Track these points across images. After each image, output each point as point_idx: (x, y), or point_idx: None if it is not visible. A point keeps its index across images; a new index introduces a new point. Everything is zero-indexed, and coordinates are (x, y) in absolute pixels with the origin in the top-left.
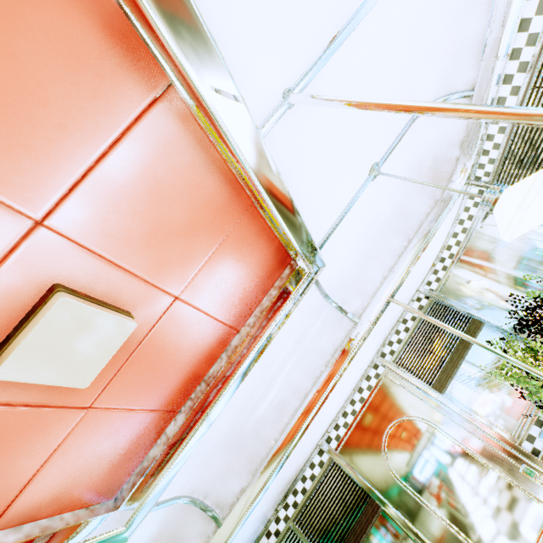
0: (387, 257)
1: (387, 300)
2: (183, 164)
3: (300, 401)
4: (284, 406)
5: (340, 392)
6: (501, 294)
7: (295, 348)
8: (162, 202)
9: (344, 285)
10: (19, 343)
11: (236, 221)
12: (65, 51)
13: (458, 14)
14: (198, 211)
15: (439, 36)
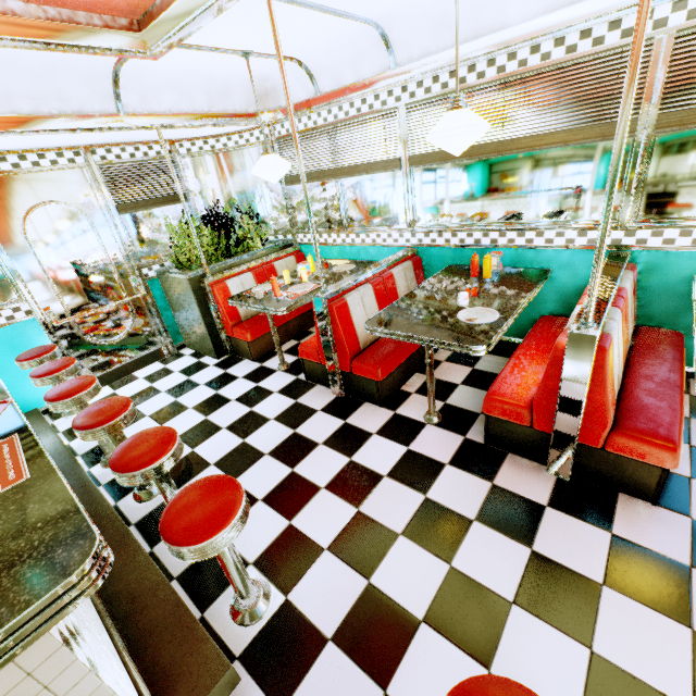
0: (187, 101)
1: (159, 127)
2: None
3: (3, 112)
4: None
5: (32, 140)
6: (213, 197)
7: (43, 68)
8: None
9: (139, 79)
10: None
11: None
12: None
13: (351, 61)
14: None
15: (340, 53)
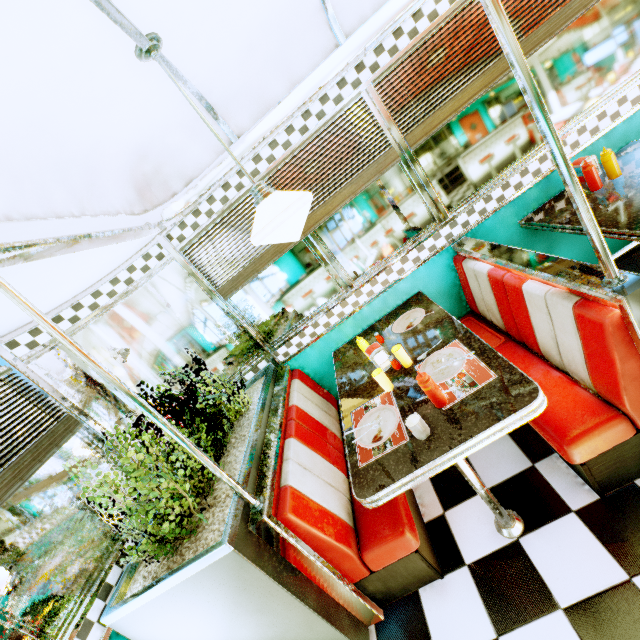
0: (35, 198)
1: None
2: None
3: None
4: None
5: None
6: (114, 394)
7: None
8: None
9: None
10: None
11: None
12: None
13: (278, 65)
14: None
15: (261, 57)
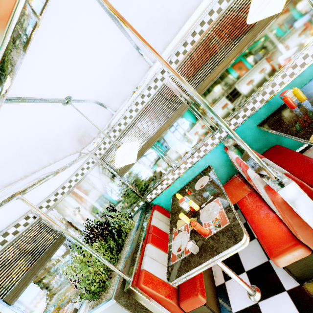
0: (35, 163)
1: (21, 192)
2: None
3: None
4: None
5: None
6: (80, 222)
7: None
8: None
9: None
10: None
11: None
12: None
13: (126, 81)
14: None
15: (118, 80)
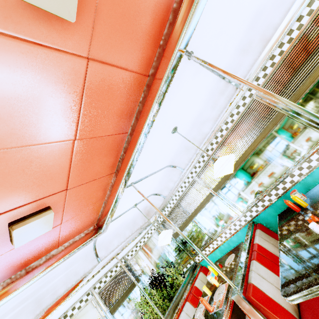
0: (122, 237)
1: (115, 256)
2: (101, 187)
3: (53, 301)
4: (42, 302)
5: (68, 304)
6: (149, 269)
7: (67, 267)
8: (89, 194)
9: (103, 242)
10: (31, 221)
11: (96, 205)
12: (106, 163)
13: (169, 180)
14: (93, 199)
15: (164, 181)
